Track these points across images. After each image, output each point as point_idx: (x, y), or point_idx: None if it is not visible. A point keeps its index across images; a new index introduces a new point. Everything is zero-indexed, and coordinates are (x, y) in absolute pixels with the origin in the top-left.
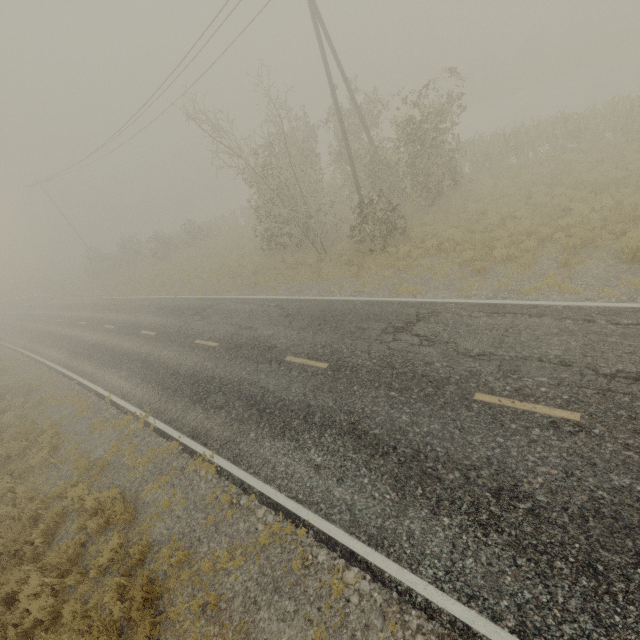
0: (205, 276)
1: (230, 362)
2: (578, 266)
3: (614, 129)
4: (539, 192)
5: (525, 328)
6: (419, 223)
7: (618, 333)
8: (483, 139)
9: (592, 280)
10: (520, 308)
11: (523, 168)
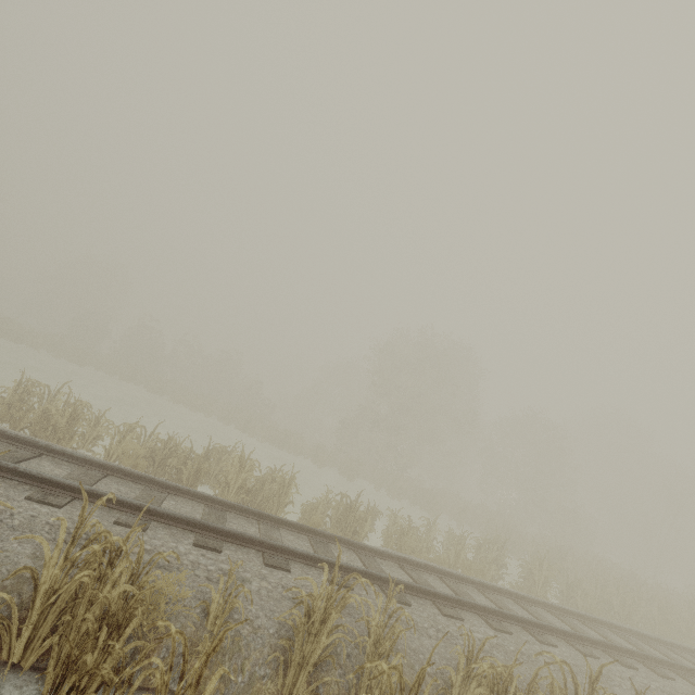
0: None
1: None
2: None
3: None
4: None
5: None
6: None
7: None
8: None
9: None
10: None
11: None
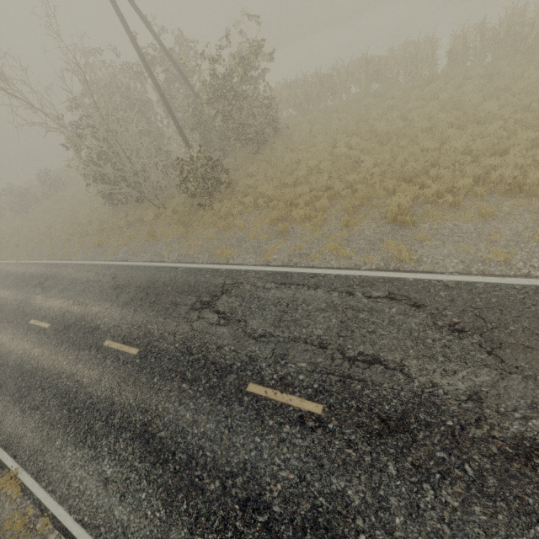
0: (58, 234)
1: (55, 349)
2: (356, 227)
3: (404, 73)
4: (341, 141)
5: (302, 302)
6: (245, 174)
7: (368, 308)
8: (304, 80)
9: (363, 243)
10: (303, 278)
11: (336, 111)
